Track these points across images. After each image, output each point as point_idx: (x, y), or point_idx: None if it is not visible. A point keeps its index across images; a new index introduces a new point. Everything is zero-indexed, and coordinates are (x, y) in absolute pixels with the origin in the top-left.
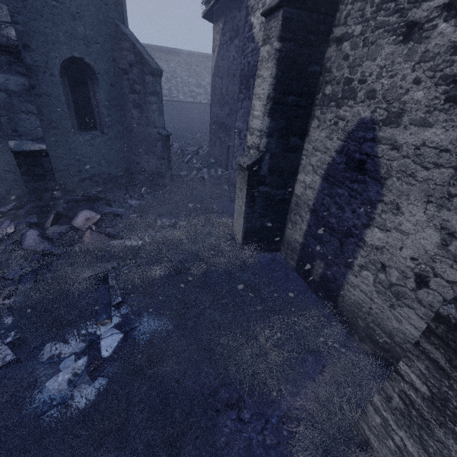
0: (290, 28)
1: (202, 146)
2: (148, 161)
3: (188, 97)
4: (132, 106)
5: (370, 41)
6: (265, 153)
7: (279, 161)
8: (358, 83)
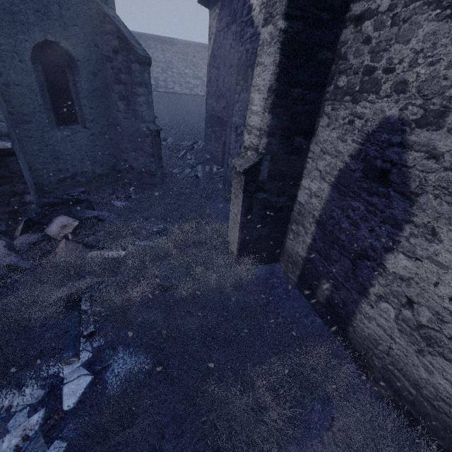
0: (298, 2)
1: (197, 140)
2: (136, 159)
3: (185, 89)
4: (118, 98)
5: (402, 18)
6: (264, 155)
7: (281, 164)
8: (383, 72)
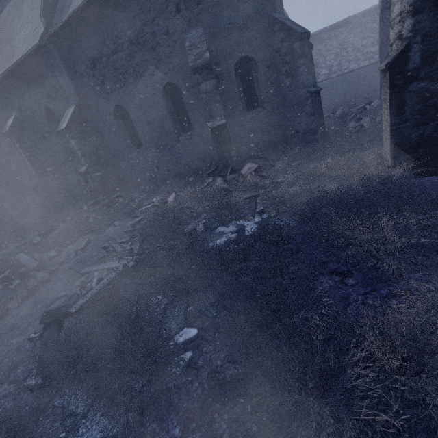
0: None
1: (370, 100)
2: (300, 122)
3: (362, 62)
4: (284, 78)
5: None
6: (412, 38)
7: None
8: None
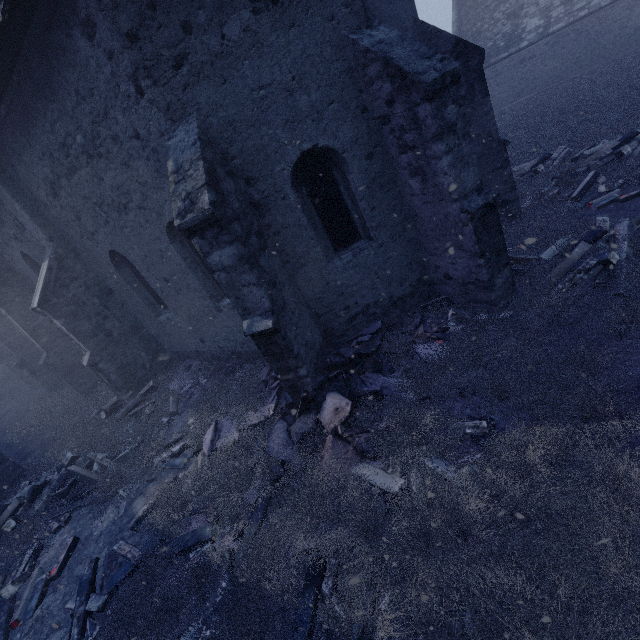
0: None
1: (634, 130)
2: (452, 263)
3: None
4: (408, 175)
5: None
6: None
7: None
8: None
